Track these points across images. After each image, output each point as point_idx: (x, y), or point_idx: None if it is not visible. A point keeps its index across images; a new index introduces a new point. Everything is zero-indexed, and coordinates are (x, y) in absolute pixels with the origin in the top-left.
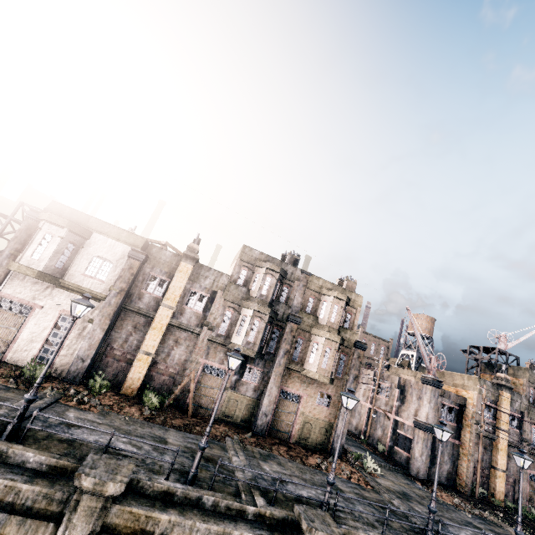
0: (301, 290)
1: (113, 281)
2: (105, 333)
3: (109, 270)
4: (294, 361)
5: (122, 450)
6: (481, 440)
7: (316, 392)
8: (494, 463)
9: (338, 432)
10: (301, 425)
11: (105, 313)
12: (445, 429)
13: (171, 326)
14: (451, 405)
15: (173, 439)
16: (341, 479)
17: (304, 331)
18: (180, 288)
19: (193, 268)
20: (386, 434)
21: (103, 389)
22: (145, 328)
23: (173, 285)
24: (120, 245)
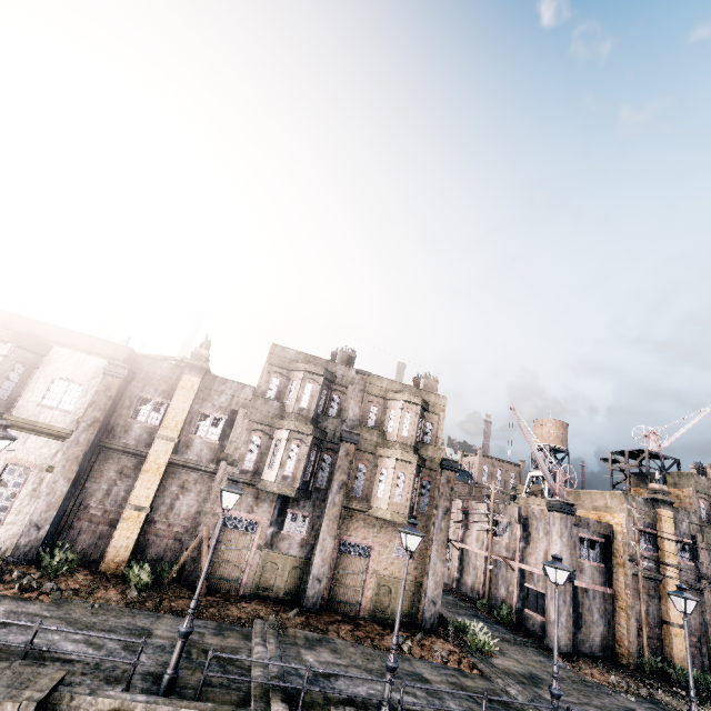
0: (357, 397)
1: (83, 410)
2: (73, 484)
3: (78, 395)
4: (356, 497)
5: (52, 652)
6: (640, 583)
7: (392, 539)
8: (665, 616)
9: (429, 594)
10: (375, 591)
11: (71, 455)
12: (558, 566)
13: (174, 465)
14: (593, 536)
15: (164, 629)
16: (432, 664)
17: (367, 453)
18: (184, 411)
19: (202, 382)
20: (511, 592)
21: (63, 567)
22: (135, 473)
23: (173, 407)
24: (93, 359)
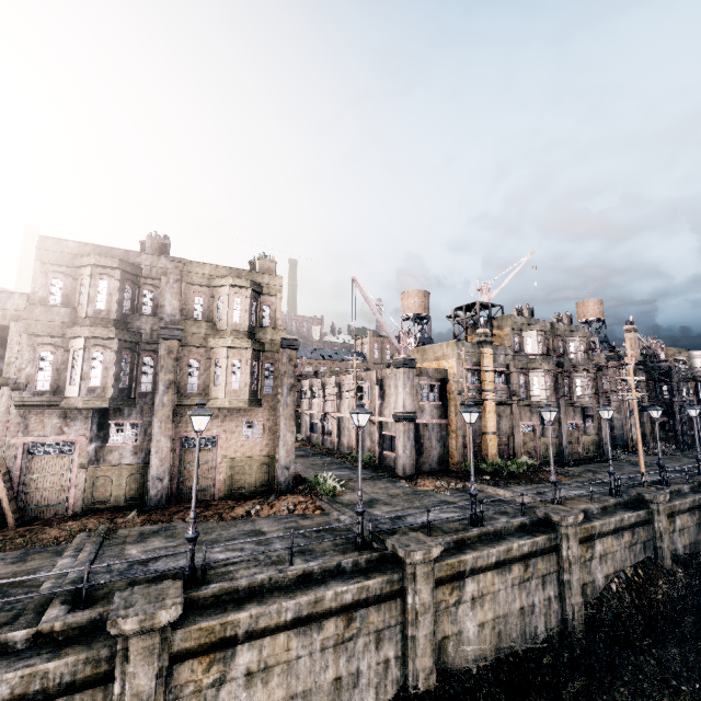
0: (174, 288)
1: None
2: None
3: None
4: (192, 394)
5: None
6: None
7: (239, 424)
8: (484, 429)
9: (281, 463)
10: (228, 473)
11: None
12: (360, 411)
13: None
14: (431, 382)
15: None
16: (276, 518)
17: (197, 347)
18: None
19: None
20: (374, 441)
21: None
22: None
23: None
24: None
